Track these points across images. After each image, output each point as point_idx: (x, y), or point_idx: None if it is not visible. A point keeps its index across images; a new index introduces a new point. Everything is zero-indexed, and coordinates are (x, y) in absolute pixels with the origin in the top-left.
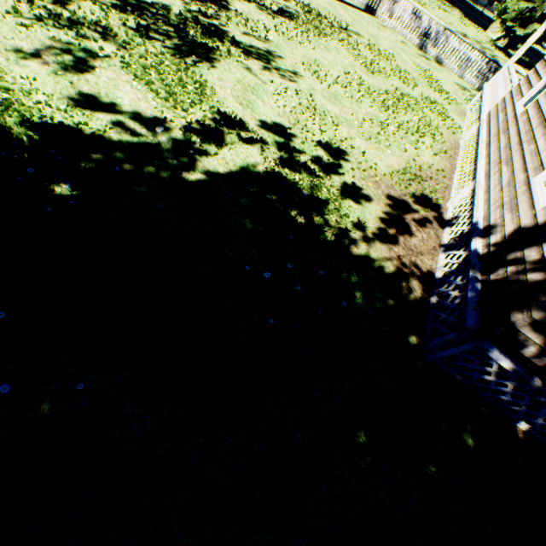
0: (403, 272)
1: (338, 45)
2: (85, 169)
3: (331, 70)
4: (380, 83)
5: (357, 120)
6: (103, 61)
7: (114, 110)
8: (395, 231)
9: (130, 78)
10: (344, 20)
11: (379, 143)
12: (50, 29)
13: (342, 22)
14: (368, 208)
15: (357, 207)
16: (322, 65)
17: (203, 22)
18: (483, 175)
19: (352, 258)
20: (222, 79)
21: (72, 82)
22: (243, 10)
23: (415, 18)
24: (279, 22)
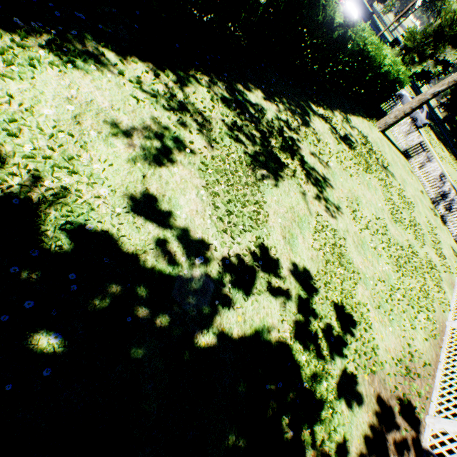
0: None
1: (377, 183)
2: (94, 308)
3: (366, 210)
4: (399, 234)
5: (373, 278)
6: (186, 156)
7: (167, 221)
8: None
9: (201, 181)
10: (386, 157)
11: (384, 314)
12: (158, 107)
13: (385, 160)
14: (357, 416)
15: (347, 413)
16: (360, 202)
17: (285, 133)
18: None
19: None
20: (278, 201)
21: (146, 175)
22: (319, 129)
23: (440, 180)
24: (341, 148)
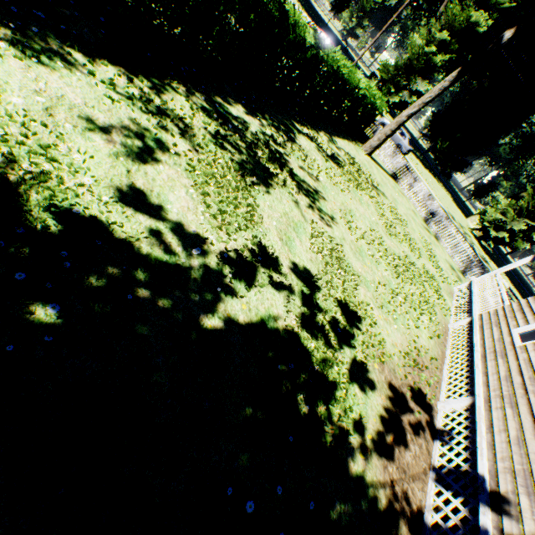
0: (395, 509)
1: (369, 200)
2: (91, 286)
3: (360, 222)
4: (395, 246)
5: (374, 282)
6: (171, 157)
7: (159, 214)
8: (392, 438)
9: (190, 182)
10: (376, 178)
11: (388, 313)
12: (136, 109)
13: (374, 180)
14: (371, 399)
15: (361, 396)
16: (354, 215)
17: (272, 146)
18: (482, 398)
19: (347, 478)
20: (272, 207)
21: (130, 170)
22: (305, 146)
23: (428, 199)
24: (329, 165)
